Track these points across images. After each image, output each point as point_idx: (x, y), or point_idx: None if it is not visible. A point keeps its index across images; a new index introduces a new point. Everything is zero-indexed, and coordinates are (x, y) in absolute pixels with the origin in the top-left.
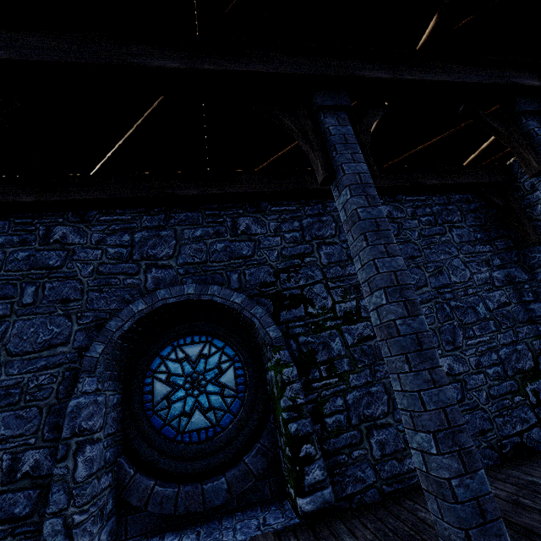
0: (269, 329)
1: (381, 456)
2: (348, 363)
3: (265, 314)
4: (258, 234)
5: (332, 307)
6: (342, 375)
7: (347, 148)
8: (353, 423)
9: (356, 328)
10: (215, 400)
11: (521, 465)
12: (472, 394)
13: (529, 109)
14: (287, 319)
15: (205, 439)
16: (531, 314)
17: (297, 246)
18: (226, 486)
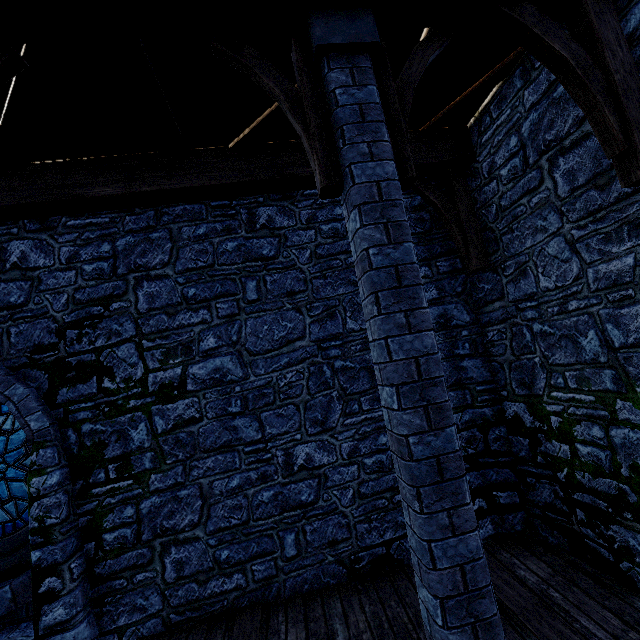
0: (30, 418)
1: (176, 579)
2: (152, 459)
3: (28, 396)
4: (39, 268)
5: (143, 378)
6: (140, 476)
7: None
8: (144, 539)
9: (174, 408)
10: (17, 488)
11: (362, 592)
12: (333, 493)
13: (334, 41)
14: (68, 400)
15: (2, 535)
16: (461, 375)
17: (102, 284)
18: (10, 595)
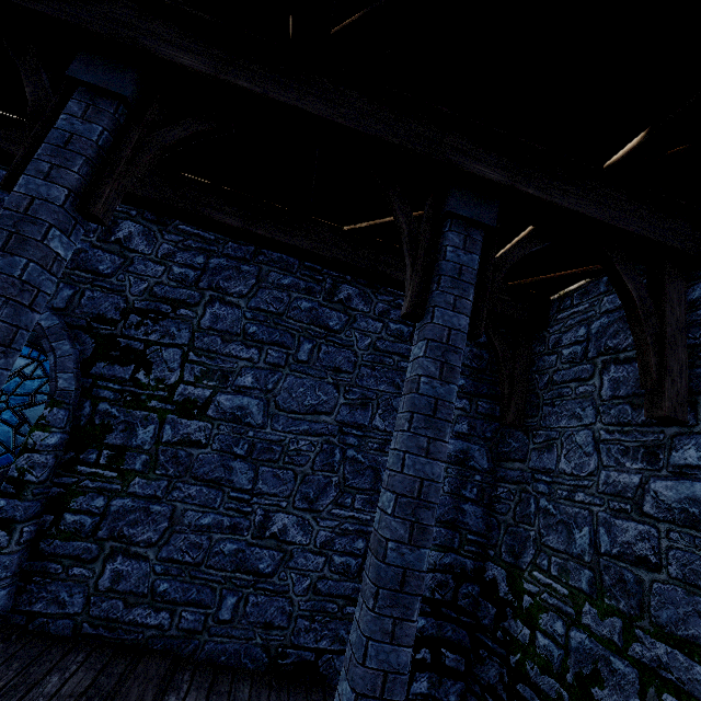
0: (62, 375)
1: (107, 589)
2: (145, 463)
3: (70, 356)
4: (137, 252)
5: (174, 385)
6: (126, 473)
7: (56, 154)
8: (99, 535)
9: (187, 424)
10: (4, 431)
11: (274, 689)
12: (290, 575)
13: (462, 213)
14: (101, 375)
15: None
16: (458, 516)
17: (181, 289)
18: None
